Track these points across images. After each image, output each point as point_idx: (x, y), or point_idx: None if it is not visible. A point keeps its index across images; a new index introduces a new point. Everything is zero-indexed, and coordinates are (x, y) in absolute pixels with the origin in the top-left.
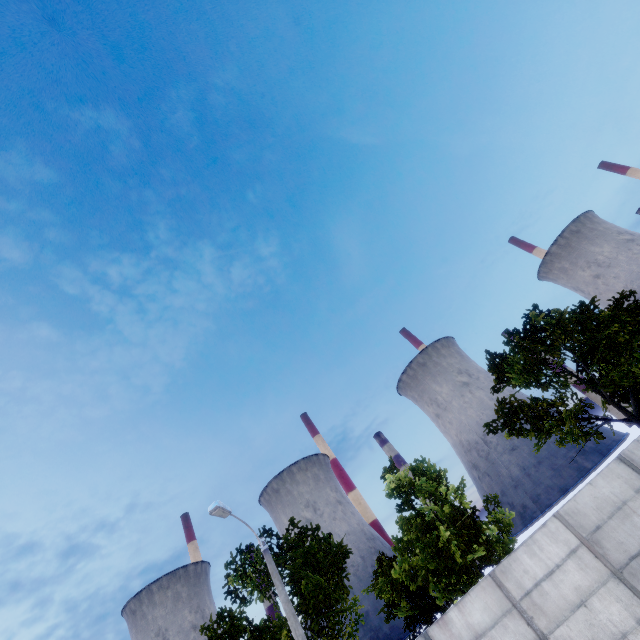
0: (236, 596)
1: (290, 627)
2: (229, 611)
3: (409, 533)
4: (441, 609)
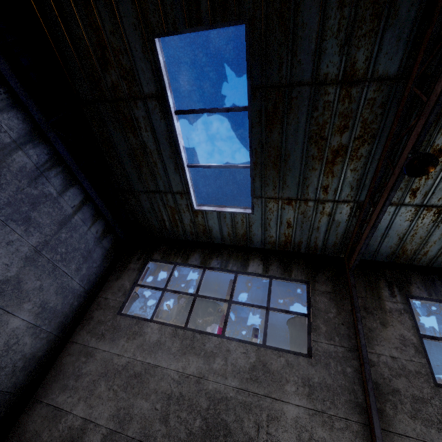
0: None
1: None
2: None
3: None
4: None
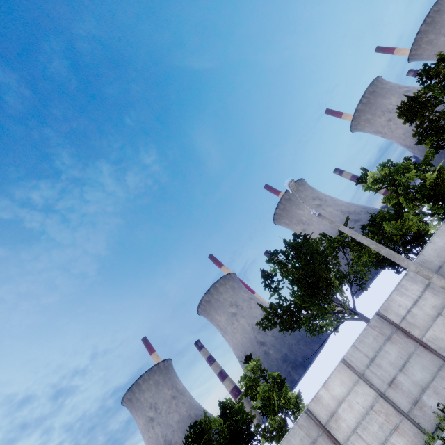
0: (270, 287)
1: (360, 240)
2: (261, 305)
3: (394, 199)
4: (425, 235)
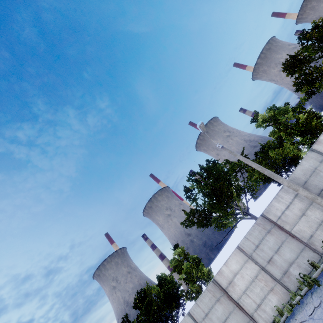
0: (190, 198)
1: (251, 164)
2: (184, 210)
3: (276, 134)
4: (298, 159)
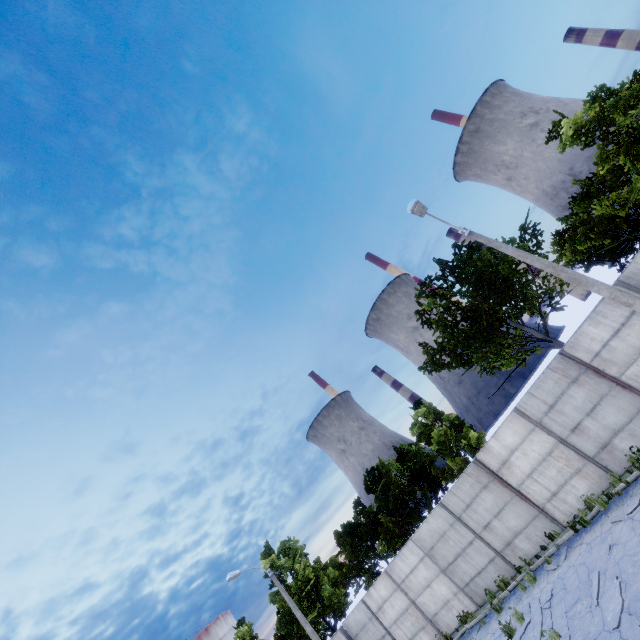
0: (430, 324)
1: (530, 263)
2: (425, 343)
3: (609, 161)
4: None
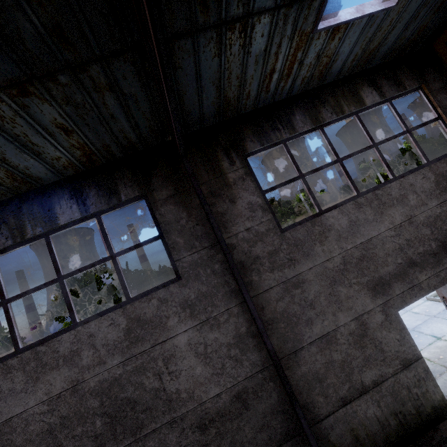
0: None
1: None
2: None
3: None
4: None
